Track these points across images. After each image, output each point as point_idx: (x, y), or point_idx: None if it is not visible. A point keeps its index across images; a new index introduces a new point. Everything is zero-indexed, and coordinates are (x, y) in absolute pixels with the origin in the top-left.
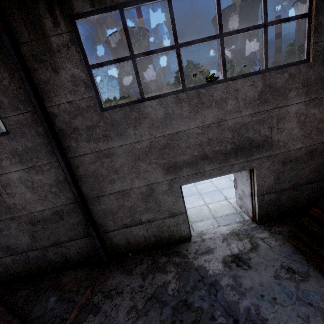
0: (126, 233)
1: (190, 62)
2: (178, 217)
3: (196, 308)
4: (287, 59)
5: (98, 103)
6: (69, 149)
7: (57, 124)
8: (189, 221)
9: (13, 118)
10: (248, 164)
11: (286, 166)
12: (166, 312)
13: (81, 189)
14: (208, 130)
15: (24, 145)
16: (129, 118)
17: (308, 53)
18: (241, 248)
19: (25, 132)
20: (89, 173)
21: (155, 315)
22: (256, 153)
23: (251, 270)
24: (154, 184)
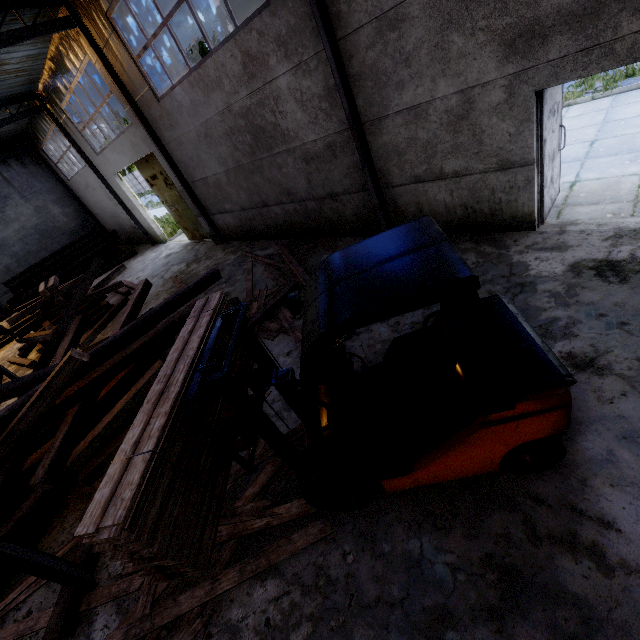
0: (418, 193)
1: None
2: (516, 173)
3: None
4: None
5: None
6: (338, 20)
7: None
8: (561, 203)
9: None
10: None
11: None
12: None
13: (356, 103)
14: None
15: (287, 23)
16: None
17: None
18: (638, 255)
19: None
20: (366, 71)
21: None
22: None
23: (620, 285)
24: (475, 87)
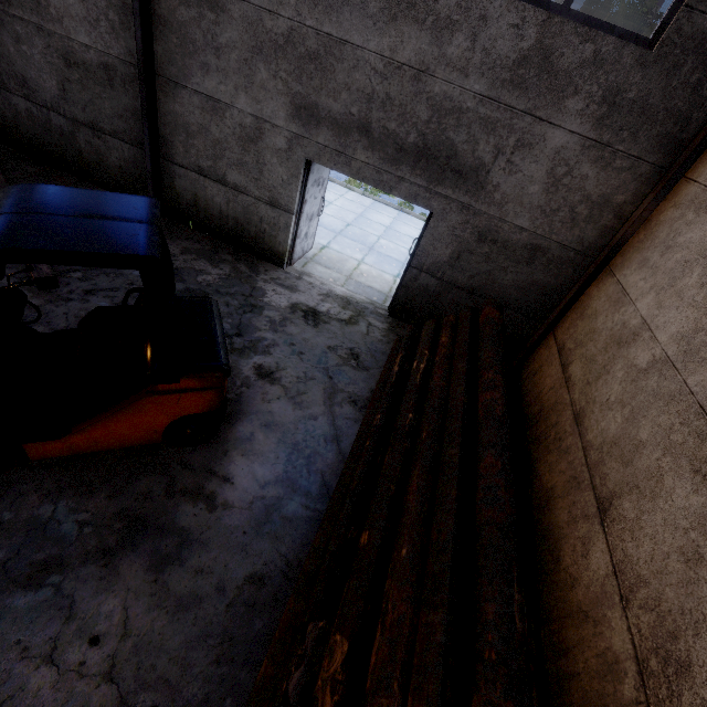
0: (198, 184)
1: None
2: (281, 215)
3: None
4: None
5: None
6: None
7: None
8: (310, 257)
9: None
10: (427, 196)
11: (483, 246)
12: (176, 286)
13: (155, 47)
14: (395, 77)
15: None
16: None
17: (663, 26)
18: (331, 312)
19: None
20: (174, 23)
21: None
22: (450, 184)
23: (313, 328)
24: (267, 122)
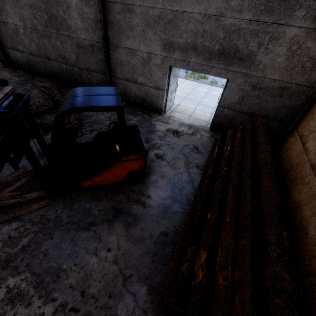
0: (126, 85)
1: None
2: (160, 92)
3: None
4: None
5: None
6: None
7: None
8: (172, 110)
9: None
10: (225, 73)
11: (255, 91)
12: None
13: (108, 33)
14: (207, 21)
15: None
16: None
17: None
18: (184, 131)
19: None
20: (115, 22)
21: None
22: (236, 65)
23: (177, 138)
24: (152, 54)
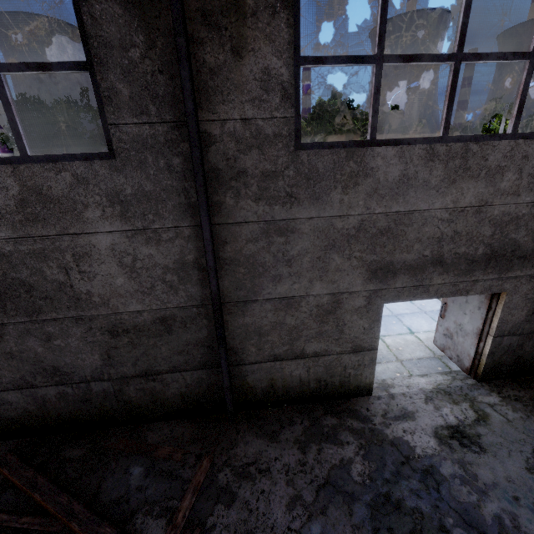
0: (273, 369)
1: (337, 94)
2: (365, 355)
3: (410, 509)
4: (485, 122)
5: (295, 132)
6: (219, 208)
7: (211, 157)
8: None
9: (130, 128)
10: (499, 283)
11: None
12: (359, 512)
13: (220, 283)
14: (460, 217)
15: (138, 185)
16: (341, 171)
17: None
18: (460, 417)
19: (146, 161)
20: (241, 258)
21: (340, 515)
22: (517, 267)
23: (486, 455)
24: (344, 293)
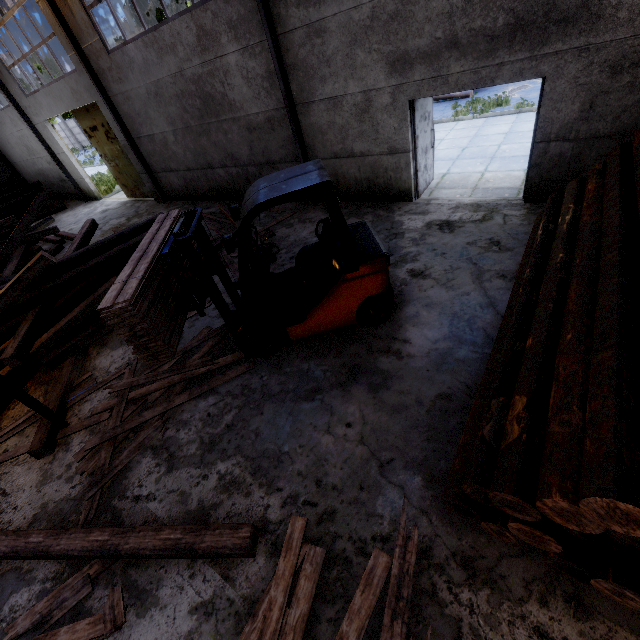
0: (336, 167)
1: None
2: (400, 158)
3: None
4: None
5: None
6: (279, 20)
7: None
8: (434, 187)
9: None
10: (533, 65)
11: (620, 78)
12: None
13: (291, 87)
14: None
15: (238, 11)
16: None
17: None
18: (464, 218)
19: None
20: (299, 63)
21: None
22: (557, 38)
23: (449, 234)
24: (372, 91)
